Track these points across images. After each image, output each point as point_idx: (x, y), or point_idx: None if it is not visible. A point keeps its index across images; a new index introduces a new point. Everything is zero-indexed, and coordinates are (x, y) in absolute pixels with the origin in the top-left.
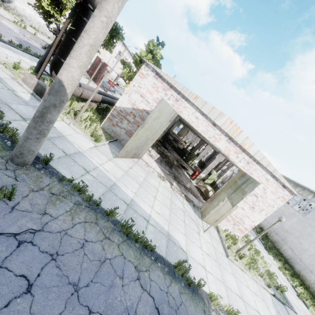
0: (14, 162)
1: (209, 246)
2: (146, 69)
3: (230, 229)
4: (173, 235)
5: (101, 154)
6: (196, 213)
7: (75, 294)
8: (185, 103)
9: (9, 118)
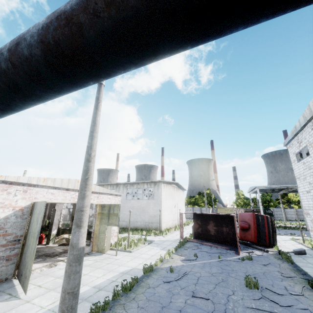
0: None
1: (126, 257)
2: None
3: (111, 242)
4: (122, 271)
5: (15, 309)
6: (96, 255)
7: (166, 307)
8: (35, 189)
9: None
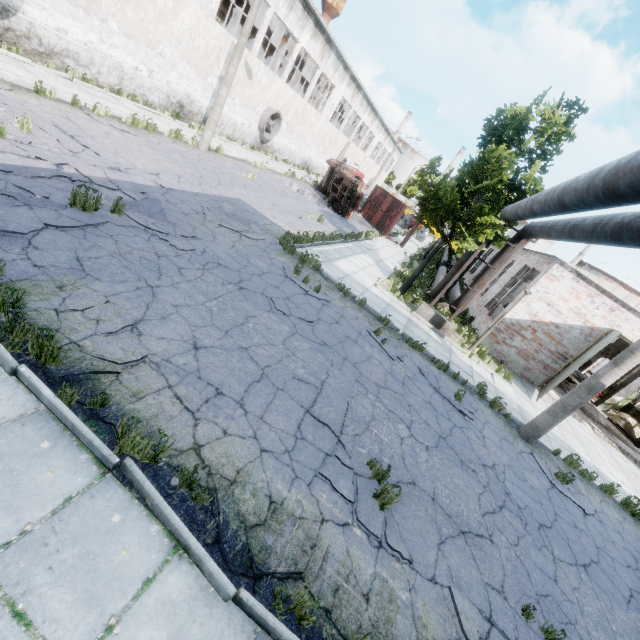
0: (528, 441)
1: None
2: (561, 269)
3: None
4: None
5: (523, 399)
6: None
7: None
8: (626, 314)
9: (472, 383)
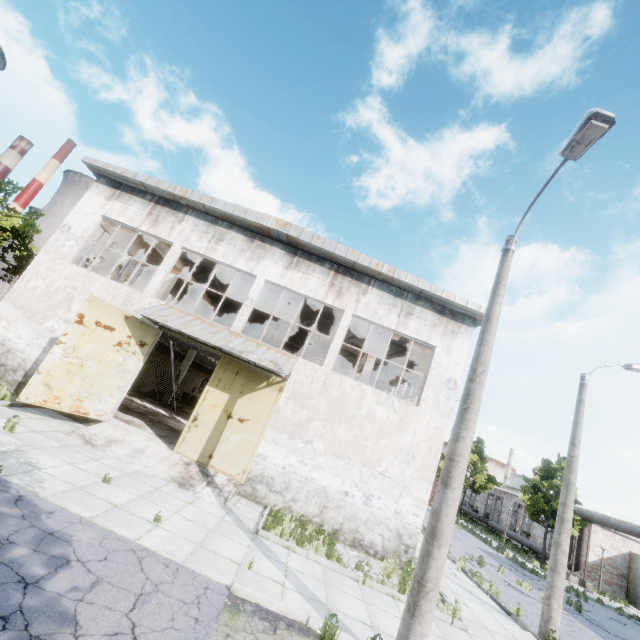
0: None
1: None
2: (594, 526)
3: None
4: None
5: None
6: None
7: None
8: (629, 541)
9: None
